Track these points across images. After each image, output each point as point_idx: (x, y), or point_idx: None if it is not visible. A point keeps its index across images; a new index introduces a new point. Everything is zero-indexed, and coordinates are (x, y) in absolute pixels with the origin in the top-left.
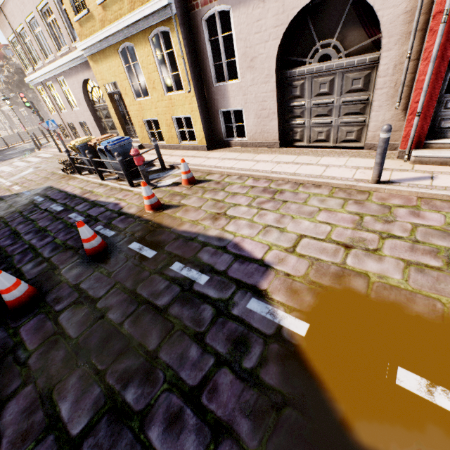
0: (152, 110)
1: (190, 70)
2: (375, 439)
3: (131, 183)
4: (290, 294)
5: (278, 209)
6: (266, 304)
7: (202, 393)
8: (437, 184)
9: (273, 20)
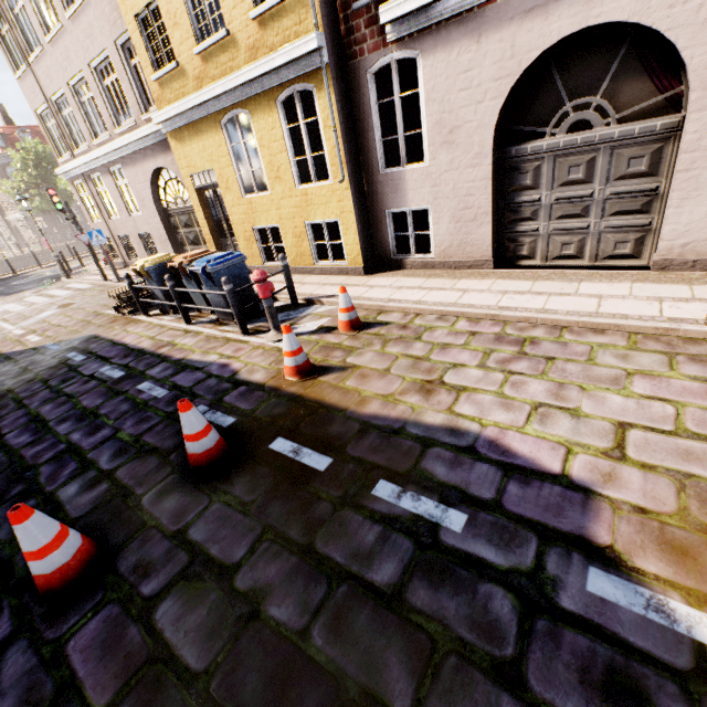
0: (271, 213)
1: (345, 149)
2: None
3: (245, 328)
4: (674, 557)
5: (545, 373)
6: (630, 582)
7: None
8: None
9: (493, 70)
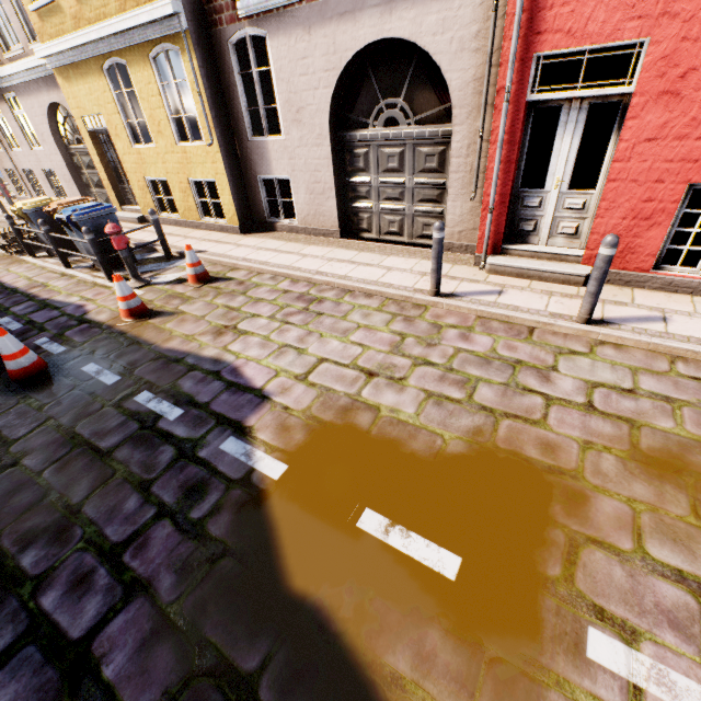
0: (159, 166)
1: (212, 114)
2: (310, 582)
3: (111, 275)
4: (280, 431)
5: (307, 324)
6: (245, 443)
7: (126, 550)
8: (502, 301)
9: (322, 61)
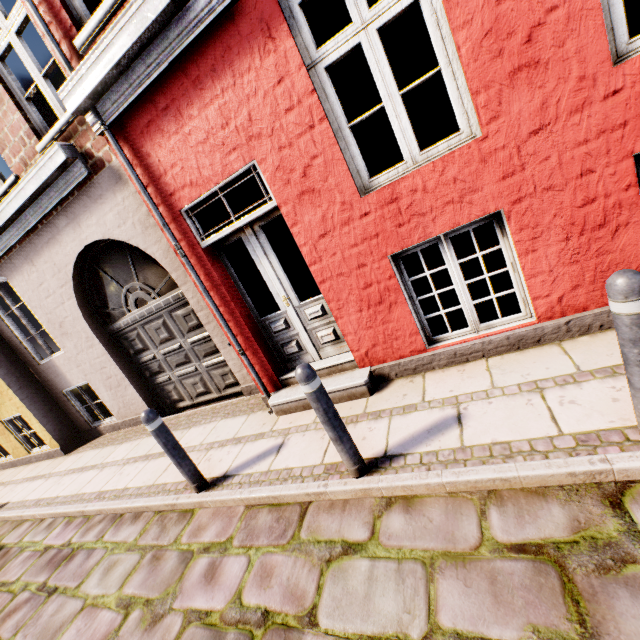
0: None
1: None
2: None
3: None
4: None
5: (17, 633)
6: None
7: None
8: (276, 465)
9: (55, 281)
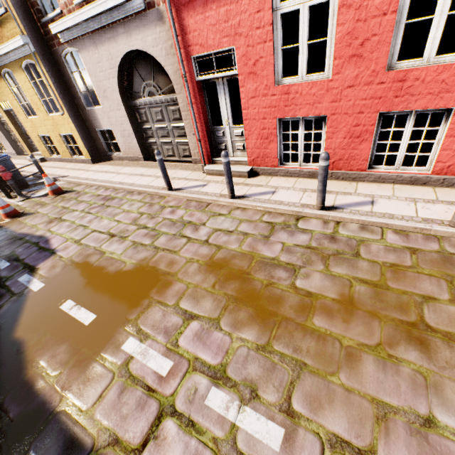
0: (43, 128)
1: (61, 97)
2: (24, 333)
3: (8, 195)
4: (51, 269)
5: (98, 213)
6: (31, 276)
7: None
8: (202, 190)
9: (108, 64)
